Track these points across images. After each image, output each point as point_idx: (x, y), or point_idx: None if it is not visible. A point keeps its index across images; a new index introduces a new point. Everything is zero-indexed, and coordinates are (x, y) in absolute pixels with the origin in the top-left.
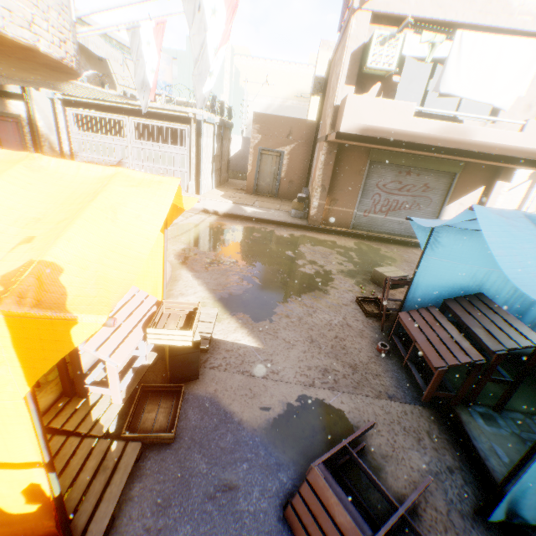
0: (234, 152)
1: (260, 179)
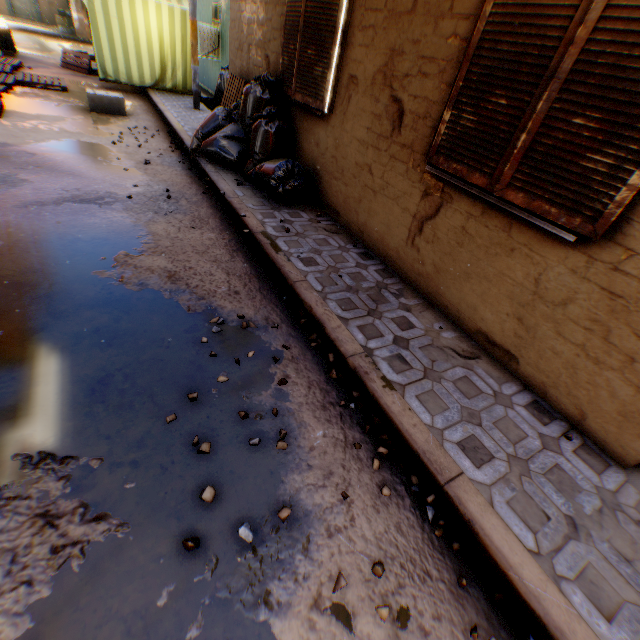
0: None
1: None
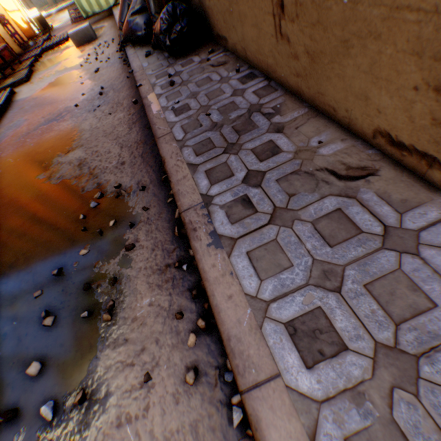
0: None
1: None
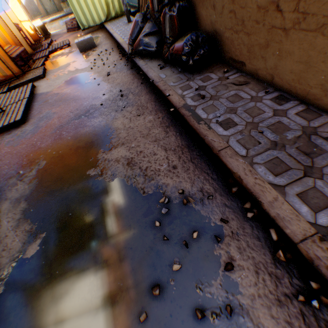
0: (23, 3)
1: (45, 6)
